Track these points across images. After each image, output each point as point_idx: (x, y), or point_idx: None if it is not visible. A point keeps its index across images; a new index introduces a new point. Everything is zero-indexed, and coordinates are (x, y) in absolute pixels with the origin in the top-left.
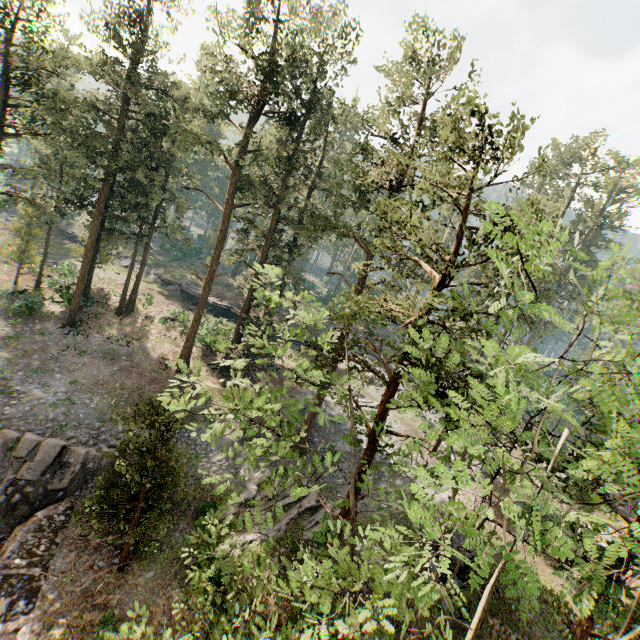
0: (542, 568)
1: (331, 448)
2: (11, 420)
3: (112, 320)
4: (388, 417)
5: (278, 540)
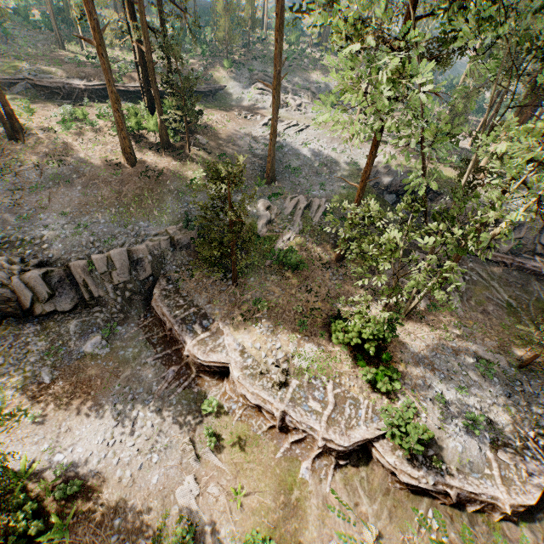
0: (445, 169)
1: (288, 168)
2: (61, 258)
3: (16, 148)
4: (310, 128)
5: (302, 230)
